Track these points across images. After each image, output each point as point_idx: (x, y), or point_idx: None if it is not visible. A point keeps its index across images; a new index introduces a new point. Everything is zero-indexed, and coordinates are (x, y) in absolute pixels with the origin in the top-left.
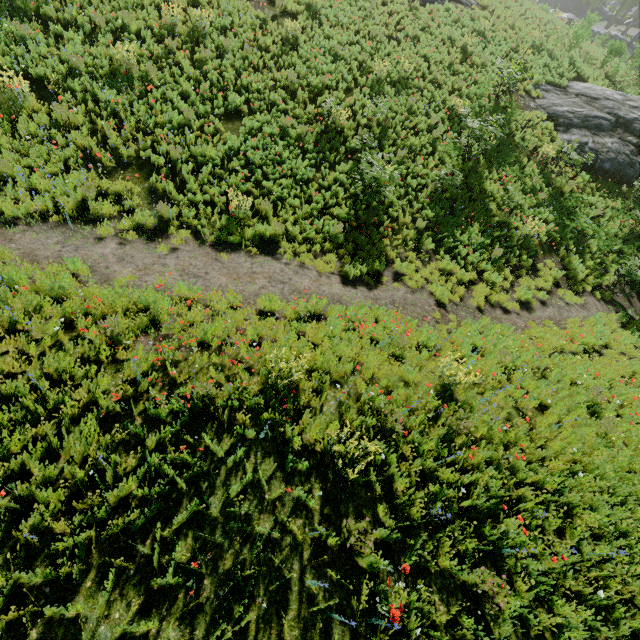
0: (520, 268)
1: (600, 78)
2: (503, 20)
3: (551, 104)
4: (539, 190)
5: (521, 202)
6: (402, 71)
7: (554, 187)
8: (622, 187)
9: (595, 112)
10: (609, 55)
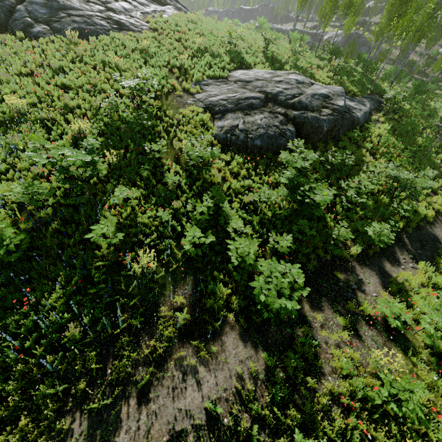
0: (128, 330)
1: (260, 62)
2: (171, 36)
3: (207, 96)
4: (184, 192)
5: (148, 221)
6: (18, 107)
7: (205, 181)
8: (277, 158)
9: (247, 94)
10: (264, 44)
